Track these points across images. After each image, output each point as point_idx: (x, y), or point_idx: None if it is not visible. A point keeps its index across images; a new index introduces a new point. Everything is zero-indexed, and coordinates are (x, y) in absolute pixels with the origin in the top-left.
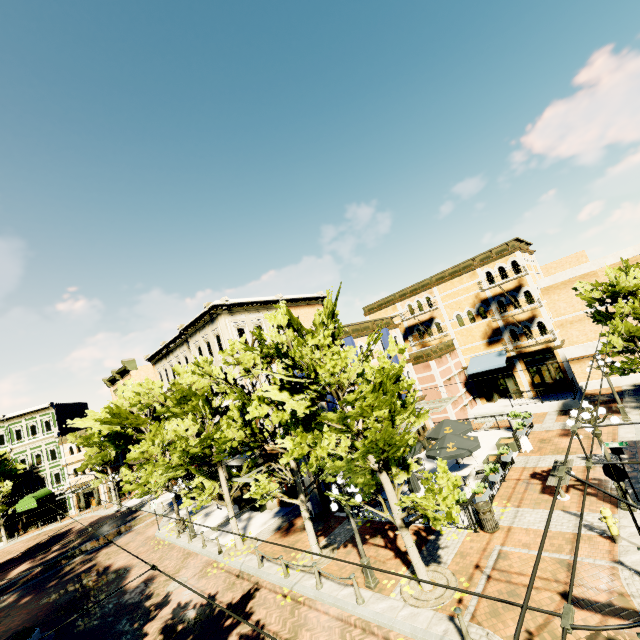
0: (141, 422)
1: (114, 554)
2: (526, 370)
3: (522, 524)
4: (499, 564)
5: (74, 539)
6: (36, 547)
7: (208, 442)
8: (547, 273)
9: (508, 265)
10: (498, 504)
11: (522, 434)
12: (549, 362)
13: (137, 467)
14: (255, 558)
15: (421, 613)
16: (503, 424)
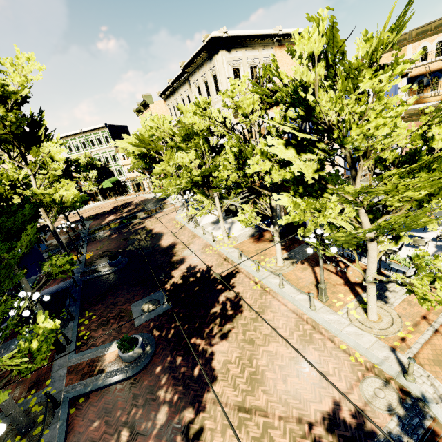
0: (159, 148)
1: (154, 223)
2: None
3: None
4: None
5: (133, 208)
6: (116, 208)
7: (207, 174)
8: None
9: None
10: None
11: None
12: None
13: (160, 179)
14: (236, 252)
15: (364, 335)
16: None
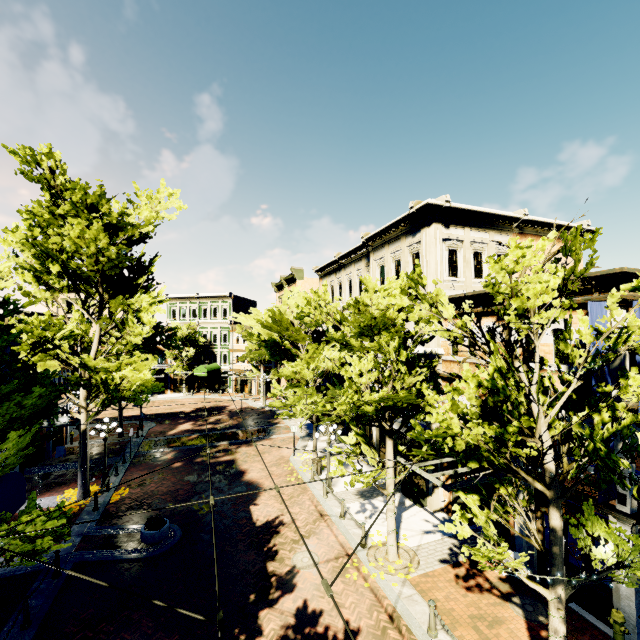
0: (300, 338)
1: (250, 459)
2: None
3: None
4: None
5: (225, 419)
6: (200, 410)
7: (388, 404)
8: None
9: None
10: None
11: None
12: None
13: (286, 386)
14: (419, 602)
15: None
16: None
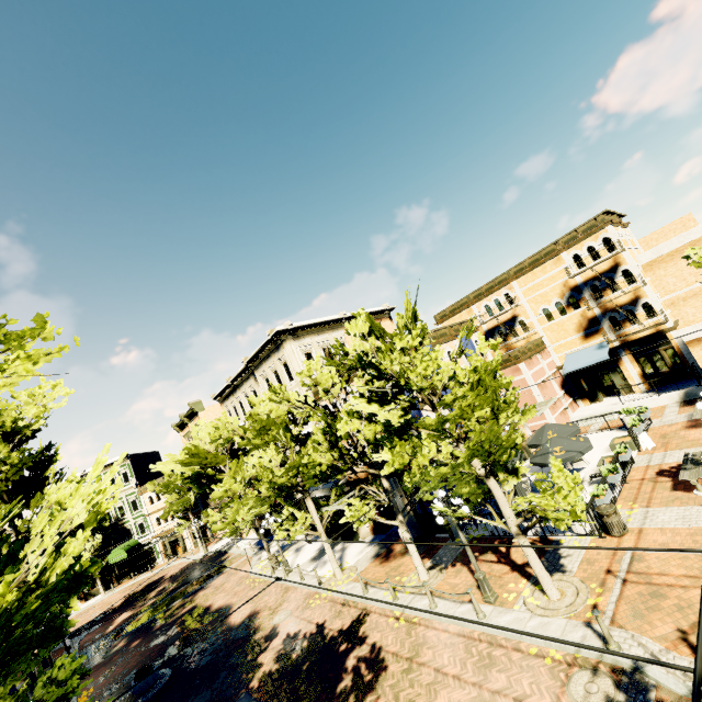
0: (220, 460)
1: (211, 595)
2: (634, 361)
3: (655, 524)
4: (634, 567)
5: (168, 585)
6: (133, 596)
7: (293, 471)
8: (647, 247)
9: (599, 243)
10: (622, 507)
11: (640, 430)
12: (662, 348)
13: (222, 506)
14: (358, 586)
15: (552, 622)
16: (614, 424)
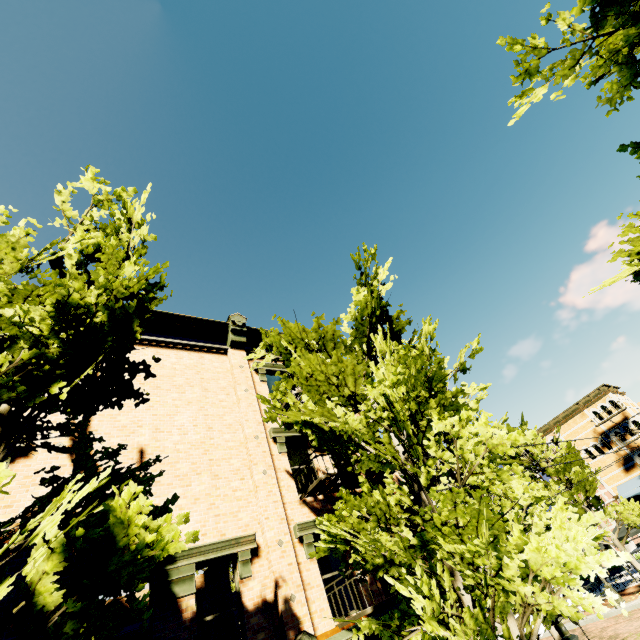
0: None
1: None
2: None
3: None
4: None
5: None
6: None
7: None
8: None
9: (607, 404)
10: None
11: None
12: None
13: None
14: None
15: None
16: None
